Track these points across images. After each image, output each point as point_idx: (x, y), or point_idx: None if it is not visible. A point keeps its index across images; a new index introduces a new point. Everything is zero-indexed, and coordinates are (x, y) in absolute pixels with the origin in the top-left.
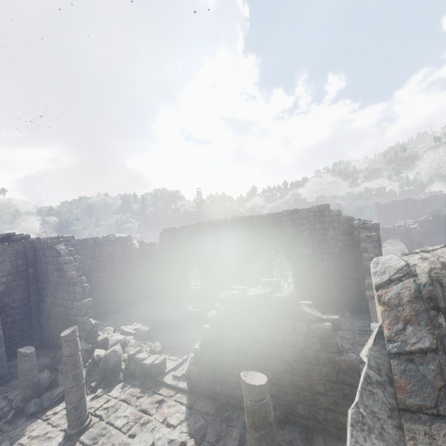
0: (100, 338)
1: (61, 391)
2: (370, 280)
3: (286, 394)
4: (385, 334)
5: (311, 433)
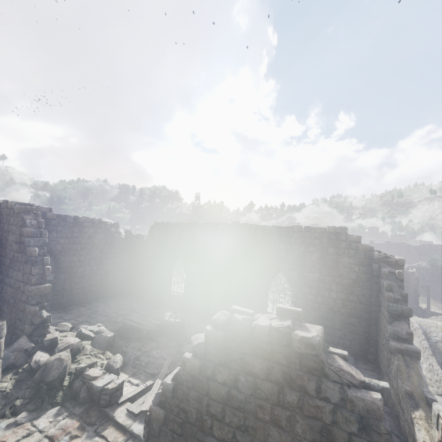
0: (48, 336)
1: None
2: (395, 327)
3: None
4: None
5: None
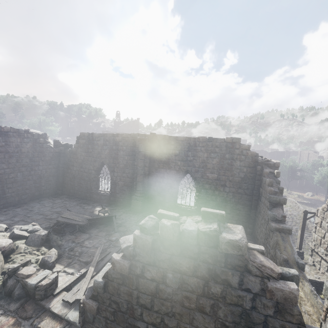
0: None
1: None
2: (274, 212)
3: None
4: None
5: None
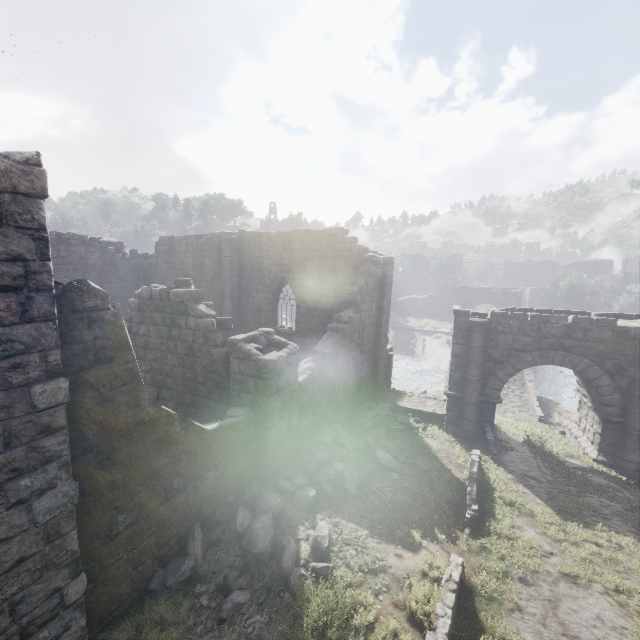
0: None
1: None
2: (341, 314)
3: (178, 386)
4: None
5: (192, 418)
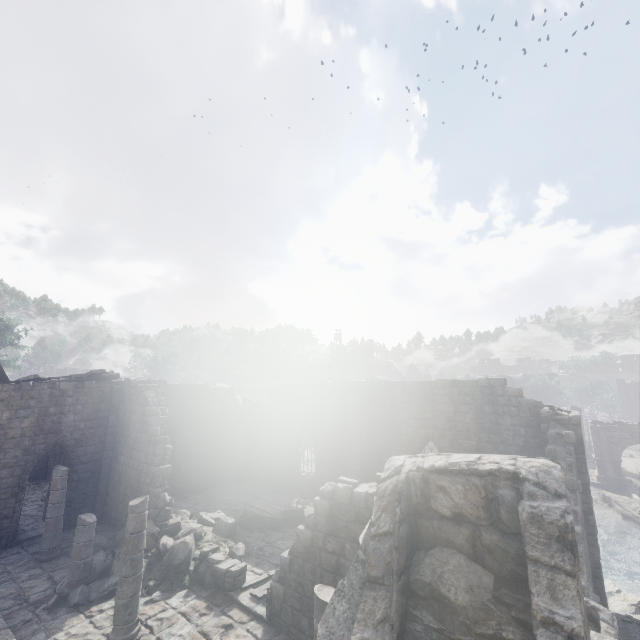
0: (171, 521)
1: (113, 583)
2: None
3: None
4: (372, 519)
5: None
